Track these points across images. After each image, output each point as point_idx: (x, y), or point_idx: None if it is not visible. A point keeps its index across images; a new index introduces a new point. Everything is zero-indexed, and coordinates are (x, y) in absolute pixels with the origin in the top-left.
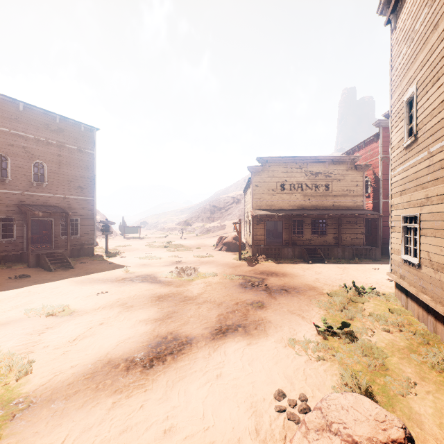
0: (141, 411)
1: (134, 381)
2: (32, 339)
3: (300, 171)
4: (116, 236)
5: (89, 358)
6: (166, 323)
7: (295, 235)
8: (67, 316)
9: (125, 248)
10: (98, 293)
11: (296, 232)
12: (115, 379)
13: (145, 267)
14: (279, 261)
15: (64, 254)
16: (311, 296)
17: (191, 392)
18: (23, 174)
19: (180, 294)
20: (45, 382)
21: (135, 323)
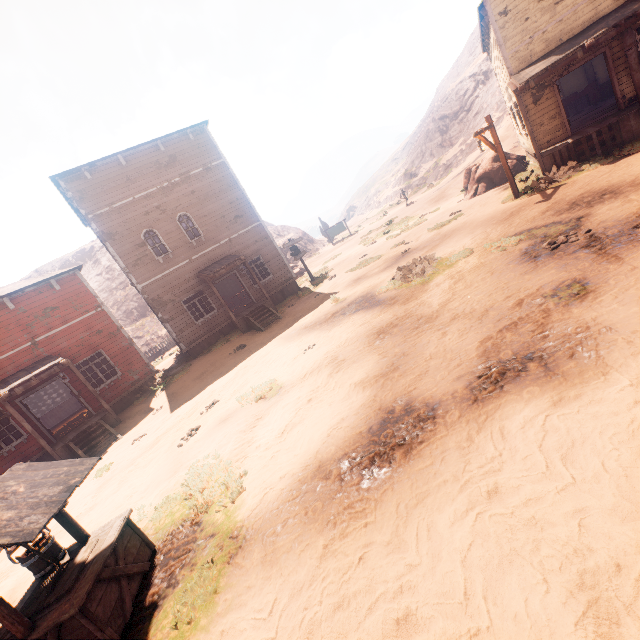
0: (361, 569)
1: (351, 505)
2: (246, 438)
3: None
4: (323, 247)
5: (298, 462)
6: (392, 381)
7: None
8: (275, 396)
9: (334, 261)
10: (305, 349)
11: None
12: (327, 499)
13: (359, 283)
14: (617, 156)
15: (266, 306)
16: None
17: (439, 532)
18: (178, 239)
19: (410, 316)
20: (256, 505)
21: (349, 391)
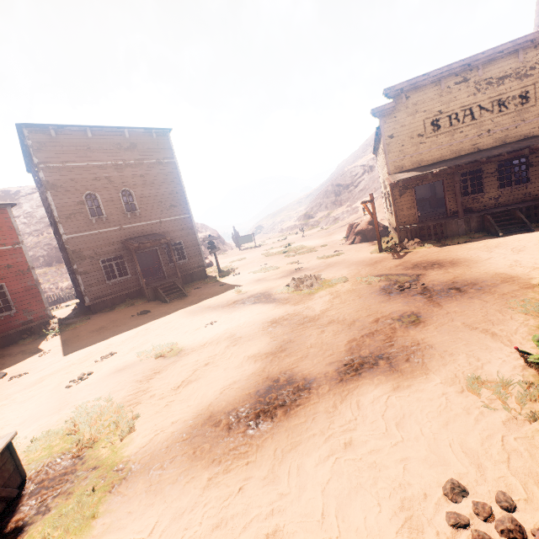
0: (240, 497)
1: (235, 448)
2: (141, 387)
3: (466, 85)
4: (231, 250)
5: (191, 411)
6: (279, 359)
7: (468, 197)
8: (174, 356)
9: (239, 262)
10: (207, 324)
11: (469, 192)
12: (214, 442)
13: (259, 283)
14: (443, 243)
15: (176, 283)
16: (506, 294)
17: (306, 470)
18: (115, 207)
19: (298, 315)
20: (145, 443)
21: (243, 361)
